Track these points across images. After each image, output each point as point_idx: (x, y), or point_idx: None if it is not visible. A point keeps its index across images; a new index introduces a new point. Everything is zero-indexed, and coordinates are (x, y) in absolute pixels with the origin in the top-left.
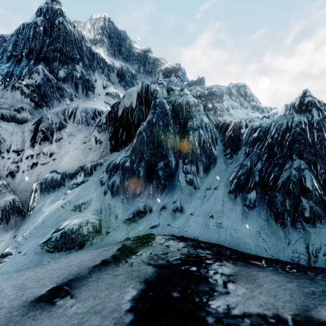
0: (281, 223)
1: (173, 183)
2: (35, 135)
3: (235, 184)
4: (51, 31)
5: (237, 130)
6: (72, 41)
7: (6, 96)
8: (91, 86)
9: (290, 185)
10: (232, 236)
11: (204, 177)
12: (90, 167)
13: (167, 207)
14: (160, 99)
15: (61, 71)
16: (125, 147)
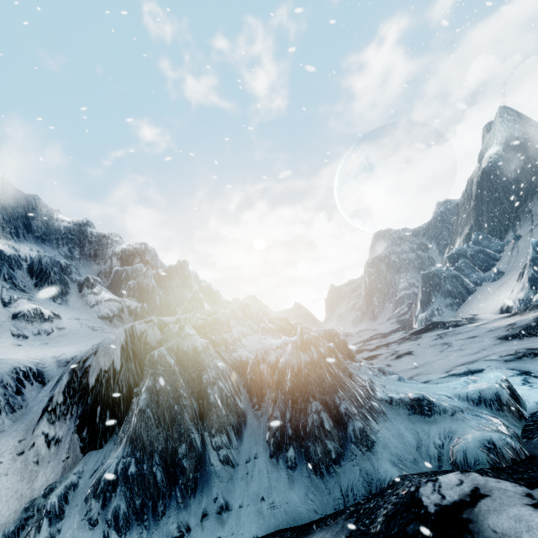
0: (320, 473)
1: (206, 471)
2: None
3: (273, 444)
4: None
5: (257, 369)
6: None
7: None
8: None
9: (315, 431)
10: (287, 513)
11: (239, 445)
12: (58, 502)
13: (209, 512)
14: (153, 343)
15: None
16: (113, 437)
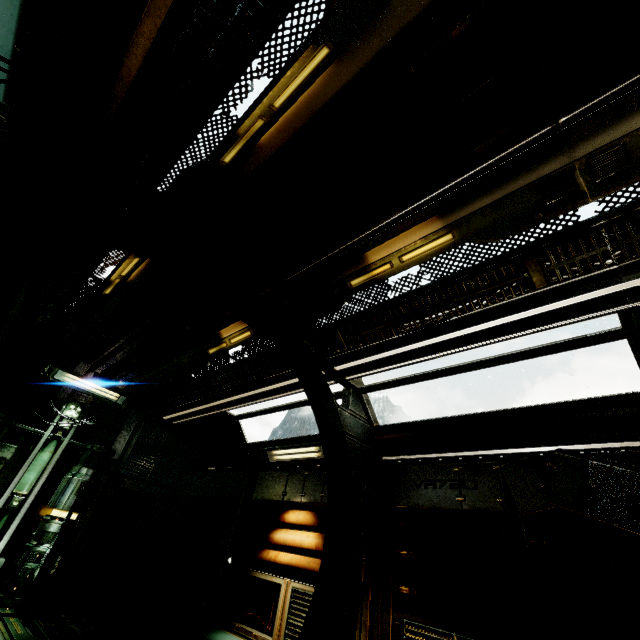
0: None
1: None
2: None
3: None
4: None
5: None
6: None
7: None
8: None
9: None
10: None
11: None
12: None
13: None
14: None
15: None
16: None
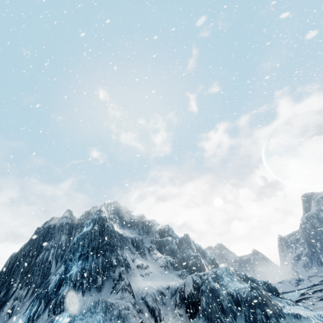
0: None
1: None
2: (156, 319)
3: None
4: (102, 231)
5: (237, 296)
6: (113, 234)
7: (125, 296)
8: (128, 263)
9: (260, 319)
10: None
11: None
12: None
13: None
14: (199, 283)
15: (114, 259)
16: (197, 316)
